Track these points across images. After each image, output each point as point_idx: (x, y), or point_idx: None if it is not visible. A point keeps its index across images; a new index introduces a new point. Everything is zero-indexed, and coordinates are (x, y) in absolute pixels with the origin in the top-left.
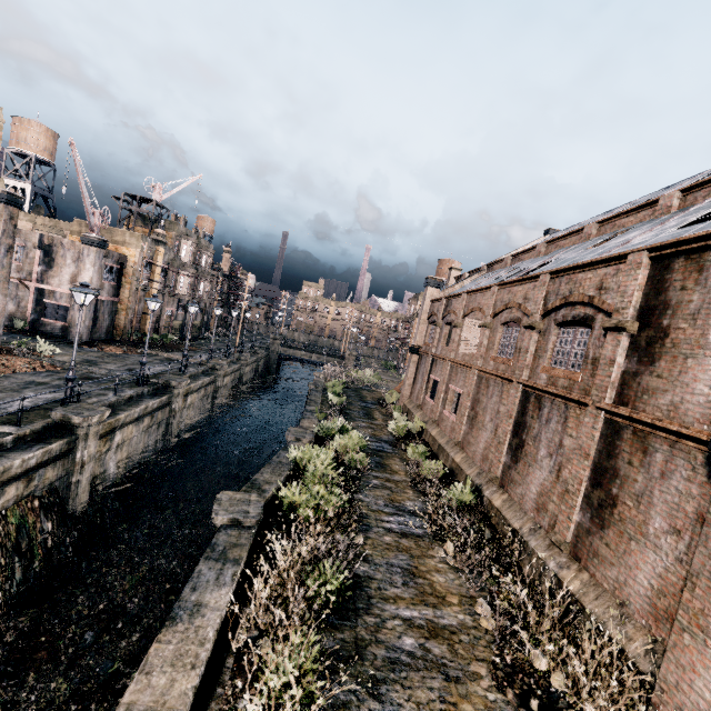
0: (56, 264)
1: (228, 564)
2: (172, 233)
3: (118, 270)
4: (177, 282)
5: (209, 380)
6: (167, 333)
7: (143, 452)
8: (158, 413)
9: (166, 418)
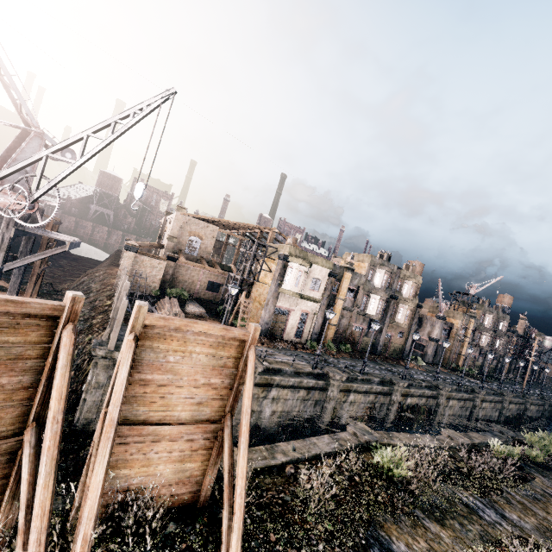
0: (422, 326)
1: (496, 437)
2: (480, 311)
3: (448, 330)
4: (480, 338)
5: (497, 399)
6: (471, 368)
7: (458, 418)
8: (467, 402)
9: (470, 407)
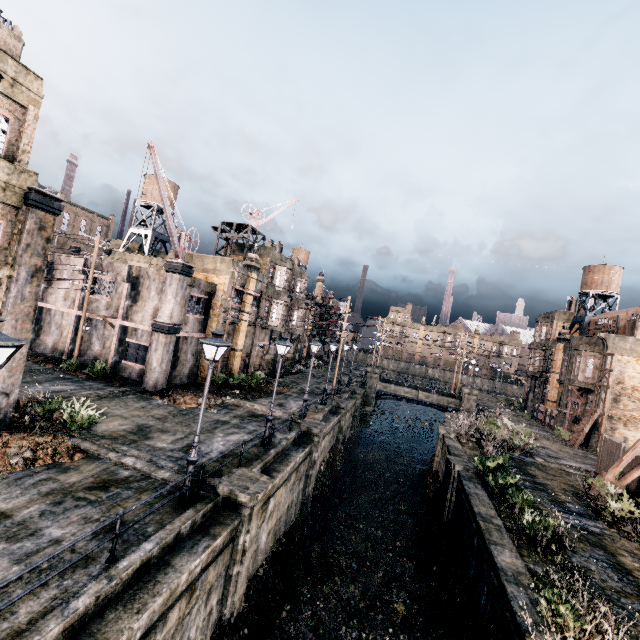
0: (140, 298)
1: None
2: (267, 259)
3: (205, 301)
4: (269, 312)
5: (302, 456)
6: (256, 372)
7: None
8: (206, 573)
9: (225, 566)
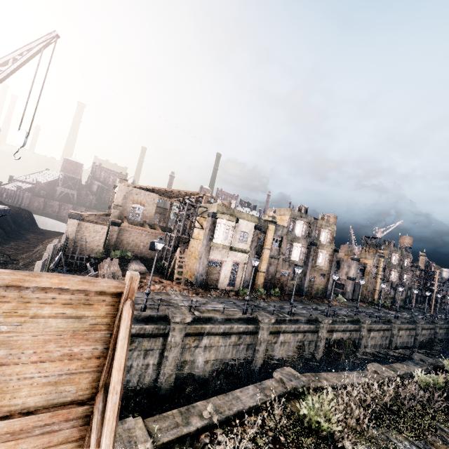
0: (340, 268)
1: (418, 365)
2: (387, 251)
3: (362, 269)
4: (390, 274)
5: (411, 327)
6: (385, 300)
7: (380, 347)
8: (385, 332)
9: (389, 336)
